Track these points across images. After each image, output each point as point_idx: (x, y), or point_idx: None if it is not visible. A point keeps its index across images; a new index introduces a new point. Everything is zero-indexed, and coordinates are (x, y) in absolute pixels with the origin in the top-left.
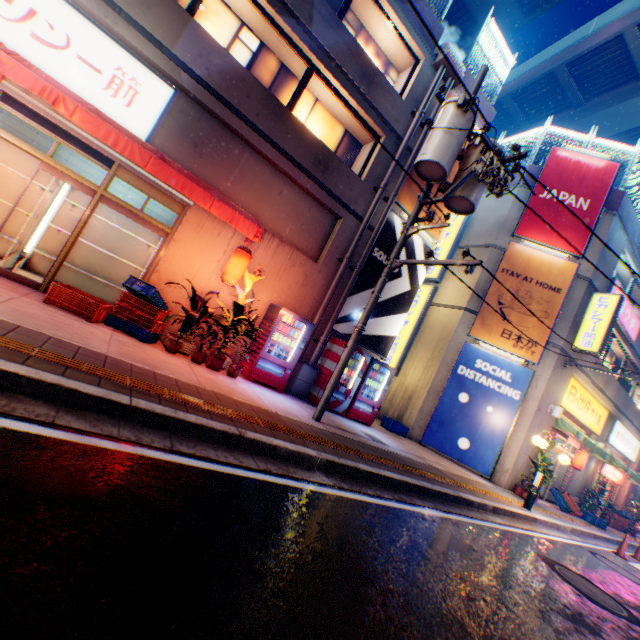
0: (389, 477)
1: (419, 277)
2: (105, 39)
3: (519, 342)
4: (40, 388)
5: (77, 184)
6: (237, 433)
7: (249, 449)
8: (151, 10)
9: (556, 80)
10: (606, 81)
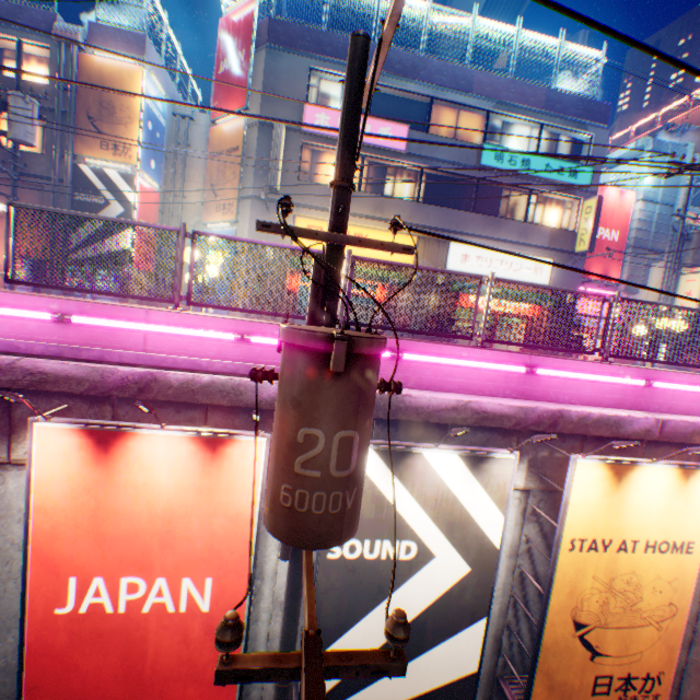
0: None
1: (130, 199)
2: None
3: (226, 210)
4: None
5: None
6: None
7: None
8: None
9: None
10: None
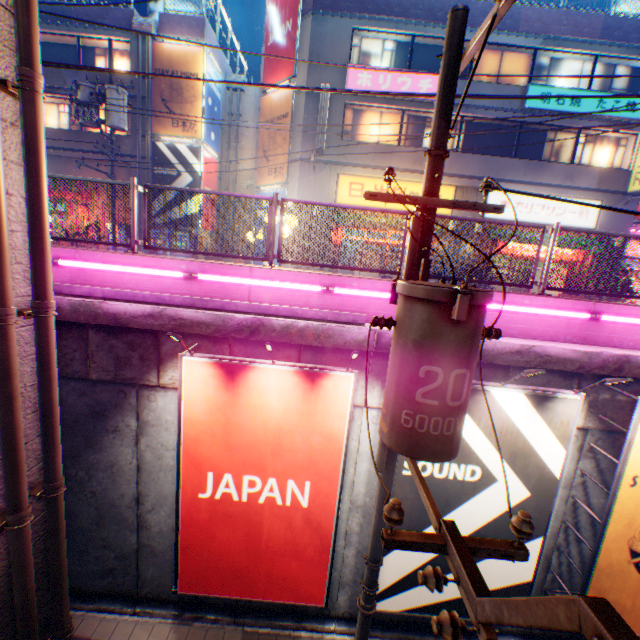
0: None
1: (197, 169)
2: None
3: (277, 173)
4: None
5: None
6: None
7: None
8: None
9: None
10: None
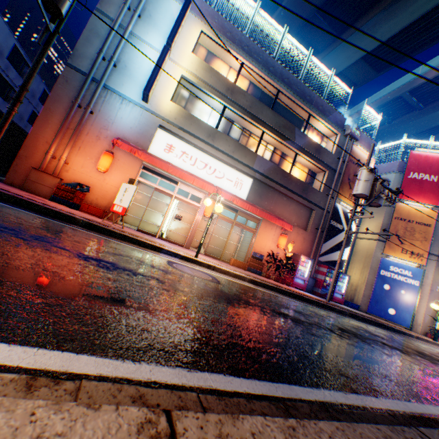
0: (370, 320)
1: (352, 229)
2: (233, 170)
3: (412, 255)
4: (287, 293)
5: (228, 220)
6: (325, 303)
7: (328, 309)
8: (246, 157)
9: (403, 98)
10: (434, 96)
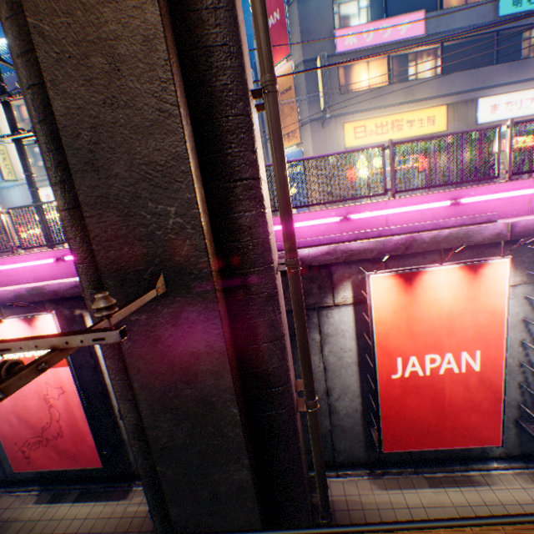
0: None
1: None
2: None
3: (290, 138)
4: None
5: None
6: None
7: None
8: None
9: None
10: None
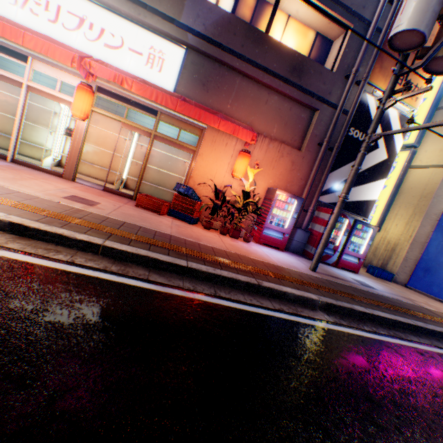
0: (382, 317)
1: (396, 145)
2: (141, 31)
3: None
4: (138, 259)
5: (140, 131)
6: (256, 283)
7: (265, 294)
8: None
9: None
10: None
